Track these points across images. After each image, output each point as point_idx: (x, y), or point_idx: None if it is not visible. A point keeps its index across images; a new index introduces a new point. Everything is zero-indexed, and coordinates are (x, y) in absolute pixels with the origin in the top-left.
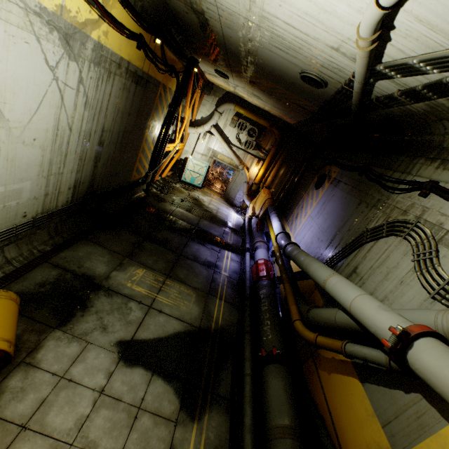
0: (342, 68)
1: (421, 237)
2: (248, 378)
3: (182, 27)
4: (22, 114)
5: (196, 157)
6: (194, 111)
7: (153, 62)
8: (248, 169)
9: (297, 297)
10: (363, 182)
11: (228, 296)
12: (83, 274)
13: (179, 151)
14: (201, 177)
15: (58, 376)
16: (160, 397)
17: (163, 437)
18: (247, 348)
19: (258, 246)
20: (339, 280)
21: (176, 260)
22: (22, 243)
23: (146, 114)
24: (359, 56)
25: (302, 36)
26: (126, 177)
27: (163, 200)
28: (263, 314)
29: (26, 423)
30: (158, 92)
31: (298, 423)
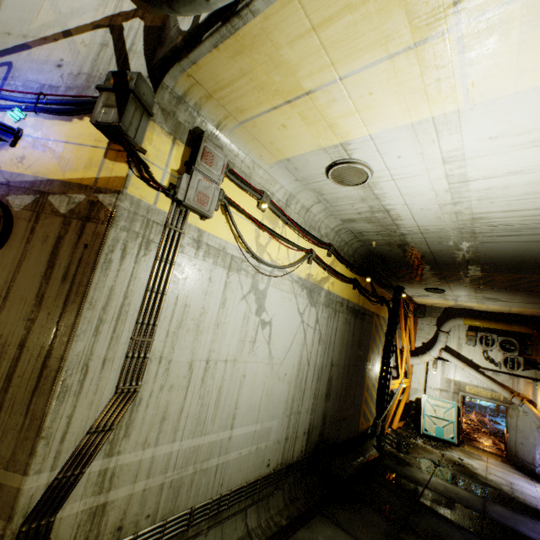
0: None
1: None
2: None
3: (385, 263)
4: (280, 352)
5: (432, 395)
6: (411, 338)
7: (365, 296)
8: (531, 402)
9: None
10: None
11: None
12: None
13: (405, 389)
14: (451, 424)
15: None
16: None
17: None
18: None
19: None
20: None
21: None
22: (261, 506)
23: (365, 344)
24: None
25: (531, 213)
26: (353, 424)
27: (405, 463)
28: None
29: None
30: (372, 321)
31: None
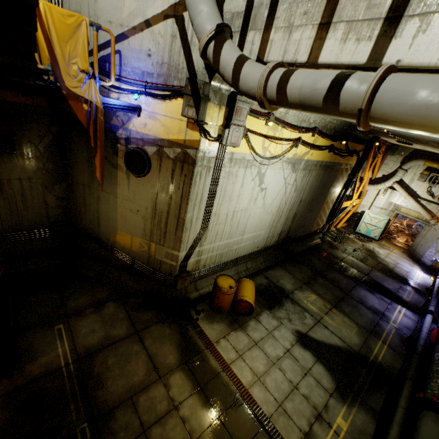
0: None
1: None
2: (400, 408)
3: None
4: (270, 201)
5: (374, 211)
6: (374, 171)
7: (338, 155)
8: None
9: None
10: None
11: (392, 344)
12: (279, 286)
13: (355, 205)
14: (378, 229)
15: (268, 331)
16: (321, 374)
17: (321, 395)
18: (405, 389)
19: None
20: None
21: (342, 297)
22: (253, 261)
23: (328, 185)
24: None
25: None
26: (308, 228)
27: (335, 248)
28: (433, 372)
29: (257, 342)
30: (339, 169)
31: None
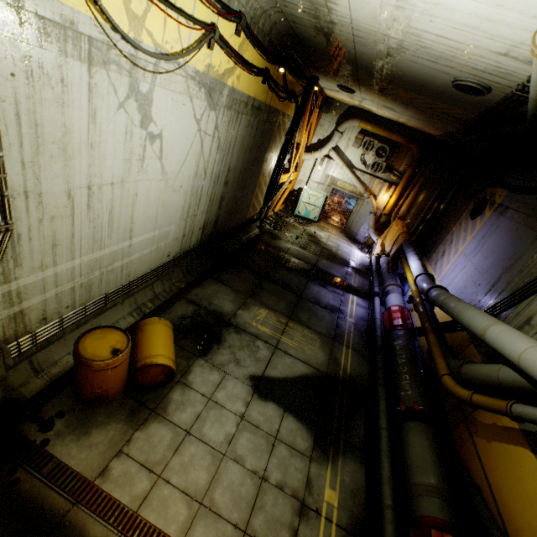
0: (512, 72)
1: None
2: (383, 432)
3: (306, 49)
4: (175, 166)
5: (312, 187)
6: (310, 134)
7: (275, 93)
8: (375, 197)
9: (444, 351)
10: None
11: (355, 344)
12: (214, 311)
13: (292, 181)
14: (317, 209)
15: (206, 397)
16: (293, 432)
17: (299, 468)
18: (381, 401)
19: (390, 290)
20: (503, 329)
21: (296, 302)
22: (165, 280)
23: (265, 146)
24: (536, 64)
25: (457, 46)
26: (243, 215)
27: (277, 238)
28: (399, 367)
29: (189, 429)
30: (277, 122)
31: (447, 486)
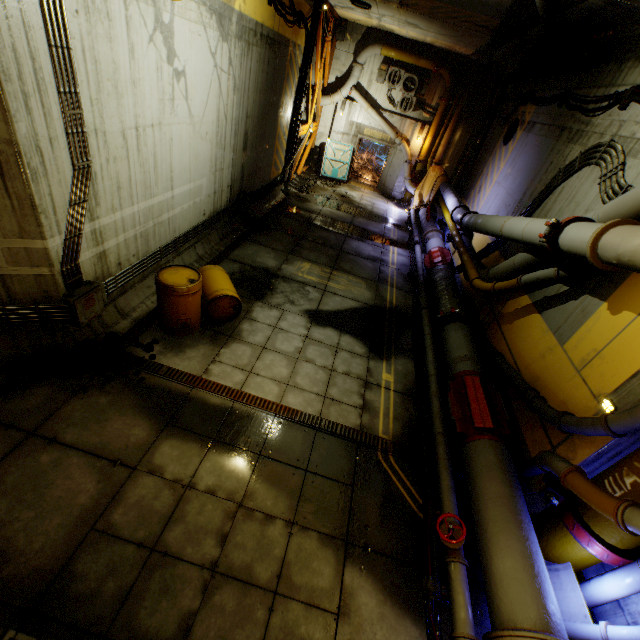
0: None
1: (611, 156)
2: (427, 336)
3: None
4: (199, 109)
5: (336, 139)
6: (326, 72)
7: (282, 16)
8: (407, 142)
9: (477, 268)
10: (562, 115)
11: (399, 285)
12: (259, 267)
13: (312, 135)
14: (345, 166)
15: (272, 326)
16: (351, 344)
17: (360, 364)
18: (425, 318)
19: (430, 236)
20: (515, 219)
21: (337, 256)
22: (204, 242)
23: (279, 87)
24: None
25: None
26: (266, 175)
27: (306, 201)
28: (440, 293)
29: (264, 346)
30: (288, 54)
31: (477, 356)
